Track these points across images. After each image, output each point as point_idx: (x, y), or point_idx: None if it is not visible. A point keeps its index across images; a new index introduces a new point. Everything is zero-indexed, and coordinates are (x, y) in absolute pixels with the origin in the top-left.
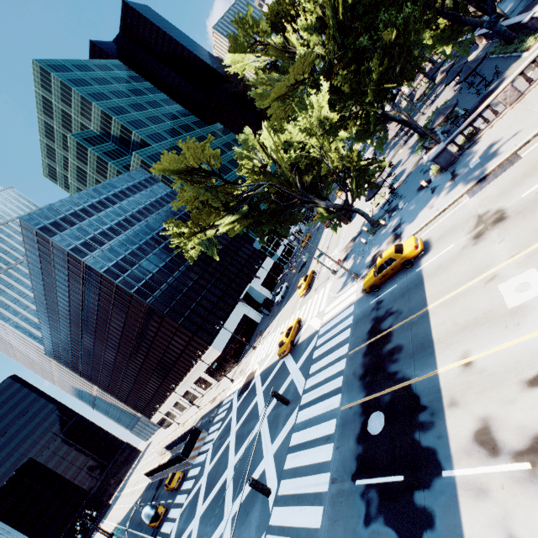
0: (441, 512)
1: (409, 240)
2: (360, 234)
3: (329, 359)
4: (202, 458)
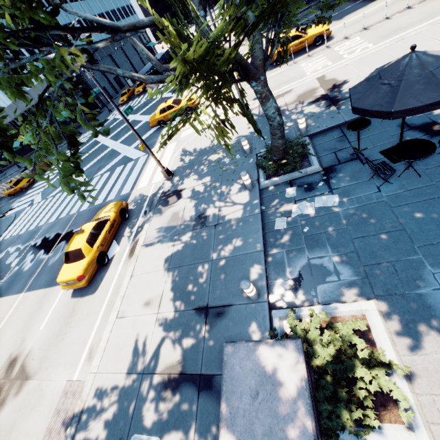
0: None
1: (71, 272)
2: (326, 107)
3: (95, 191)
4: (143, 98)
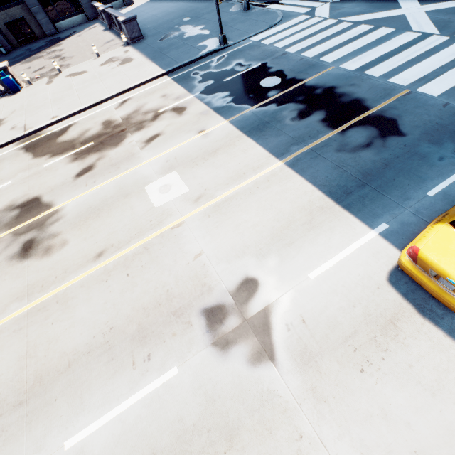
0: (195, 86)
1: None
2: None
3: None
4: None
